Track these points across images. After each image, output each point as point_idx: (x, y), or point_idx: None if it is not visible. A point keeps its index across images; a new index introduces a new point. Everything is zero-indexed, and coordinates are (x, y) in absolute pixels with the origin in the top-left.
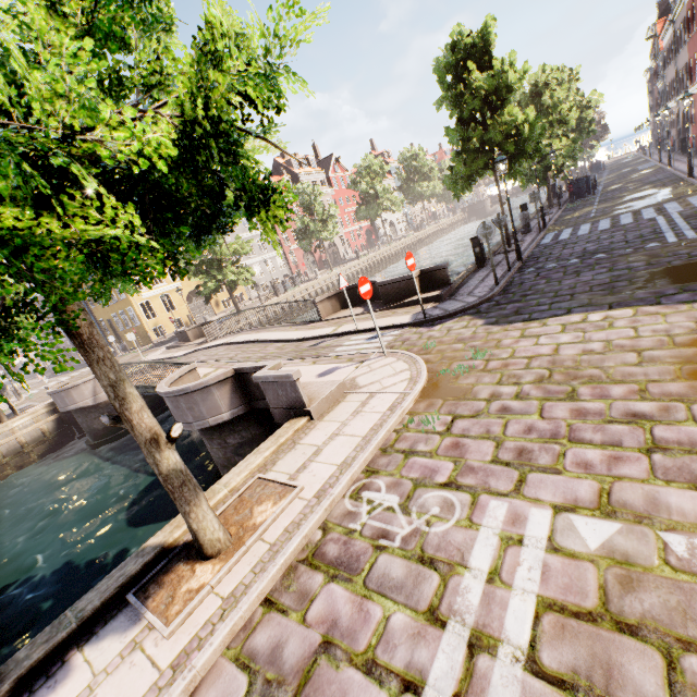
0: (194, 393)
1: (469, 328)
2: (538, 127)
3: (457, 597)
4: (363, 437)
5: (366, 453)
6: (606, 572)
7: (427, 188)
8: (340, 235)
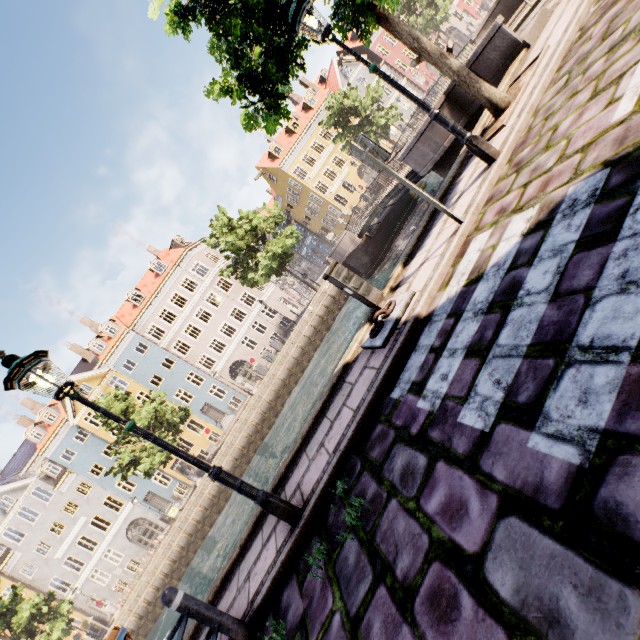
0: (425, 133)
1: None
2: None
3: None
4: None
5: None
6: None
7: None
8: (452, 14)
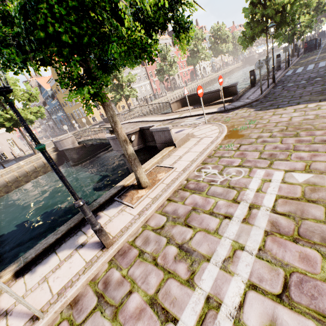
0: None
1: (247, 112)
2: (295, 6)
3: (244, 196)
4: (200, 152)
5: (202, 157)
6: (305, 188)
7: (224, 48)
8: (177, 74)
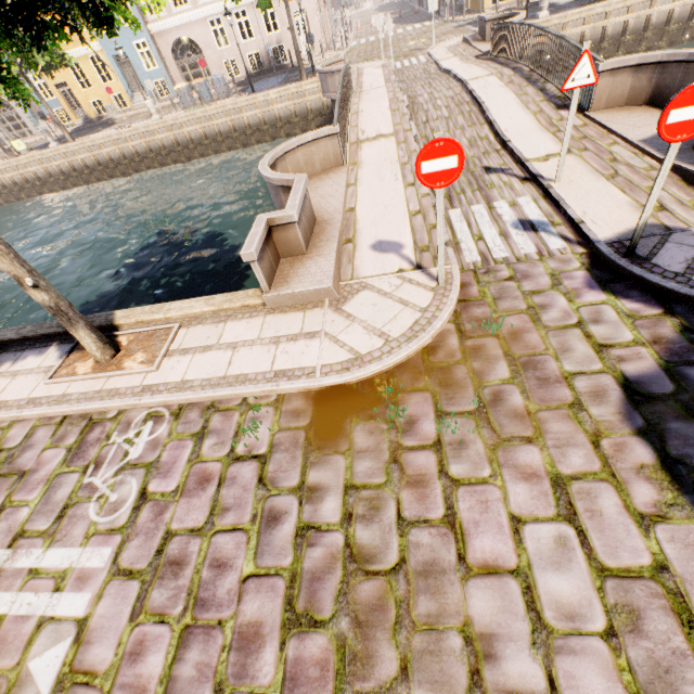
0: (269, 184)
1: (596, 358)
2: None
3: (26, 549)
4: (224, 375)
5: (192, 395)
6: (5, 677)
7: None
8: None
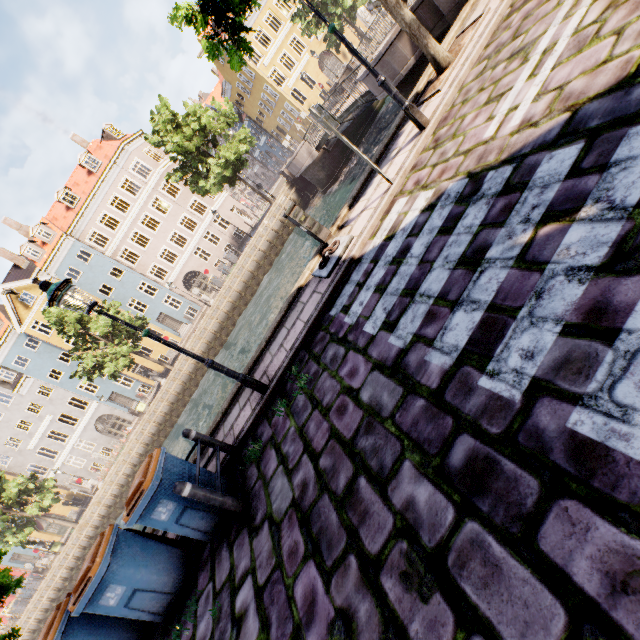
0: (384, 56)
1: None
2: None
3: None
4: None
5: None
6: None
7: None
8: None
